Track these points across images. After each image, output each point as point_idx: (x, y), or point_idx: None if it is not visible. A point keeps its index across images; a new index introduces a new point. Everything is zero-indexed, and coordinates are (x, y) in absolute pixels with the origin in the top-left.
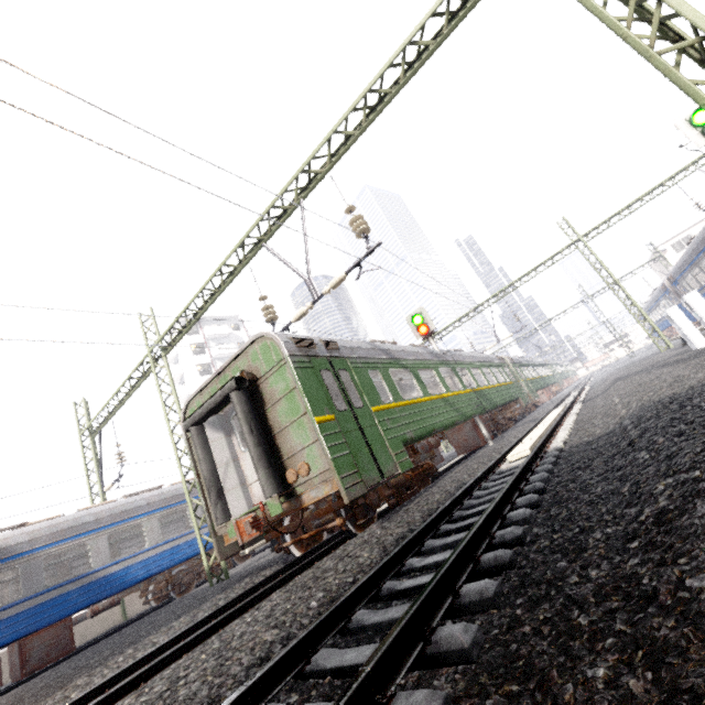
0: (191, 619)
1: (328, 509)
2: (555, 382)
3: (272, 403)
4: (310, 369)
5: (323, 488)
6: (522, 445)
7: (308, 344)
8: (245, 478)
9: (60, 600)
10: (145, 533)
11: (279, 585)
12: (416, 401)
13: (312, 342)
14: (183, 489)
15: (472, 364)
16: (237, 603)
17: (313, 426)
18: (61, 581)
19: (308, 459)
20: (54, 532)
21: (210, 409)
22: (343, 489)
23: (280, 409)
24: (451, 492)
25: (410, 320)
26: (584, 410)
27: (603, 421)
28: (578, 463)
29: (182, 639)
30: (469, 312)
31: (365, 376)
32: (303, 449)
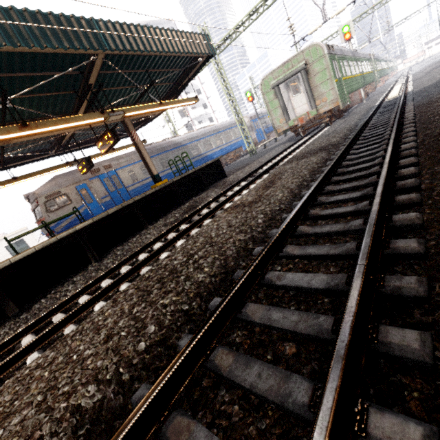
0: (275, 151)
1: (324, 116)
2: (387, 74)
3: (313, 75)
4: (331, 60)
5: (329, 106)
6: (392, 94)
7: (329, 48)
8: (293, 107)
9: (198, 161)
10: (212, 143)
11: (315, 134)
12: (350, 77)
13: (329, 47)
14: (217, 127)
15: (361, 59)
16: (298, 142)
17: (333, 83)
18: (196, 155)
19: (327, 96)
20: (188, 139)
21: (288, 78)
22: (341, 105)
23: (317, 77)
24: (368, 109)
25: (341, 29)
26: (415, 83)
27: (429, 82)
28: (423, 91)
29: (292, 146)
30: (357, 17)
31: (339, 64)
32: (325, 93)
